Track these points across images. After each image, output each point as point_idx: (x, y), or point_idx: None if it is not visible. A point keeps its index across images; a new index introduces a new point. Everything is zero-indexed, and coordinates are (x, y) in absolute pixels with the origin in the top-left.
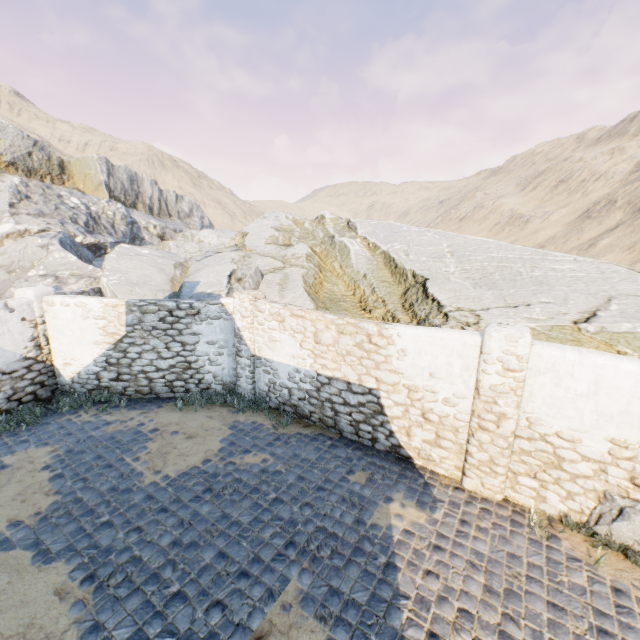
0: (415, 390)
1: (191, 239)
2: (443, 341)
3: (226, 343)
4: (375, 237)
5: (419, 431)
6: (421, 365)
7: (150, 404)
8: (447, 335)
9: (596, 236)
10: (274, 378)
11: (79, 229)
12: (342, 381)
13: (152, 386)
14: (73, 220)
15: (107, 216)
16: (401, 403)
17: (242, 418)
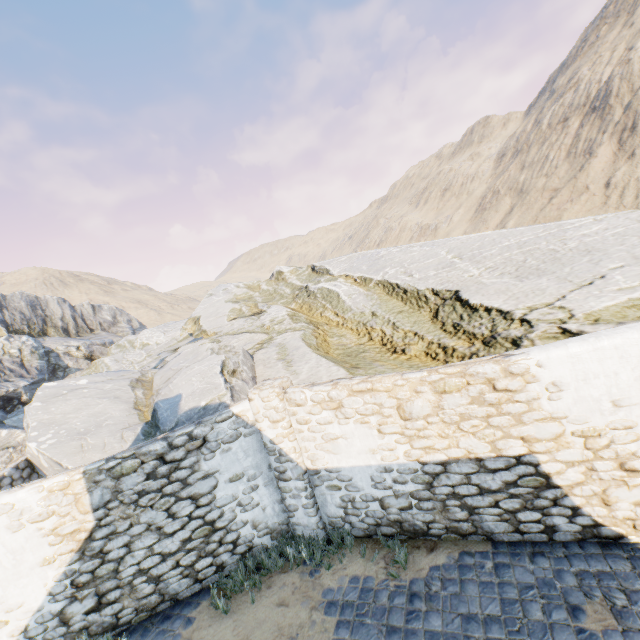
0: (595, 434)
1: (131, 346)
2: (619, 349)
3: (257, 469)
4: (358, 271)
5: (623, 492)
6: (593, 395)
7: (169, 624)
8: (622, 339)
9: (500, 221)
10: (349, 493)
11: None
12: (466, 460)
13: (162, 588)
14: None
15: (11, 356)
16: (577, 461)
17: (331, 580)
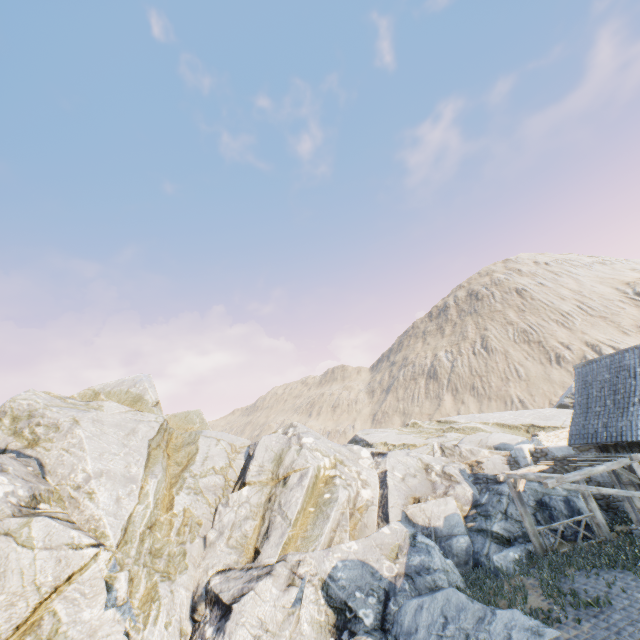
0: None
1: None
2: None
3: None
4: (476, 420)
5: None
6: None
7: None
8: None
9: None
10: None
11: None
12: None
13: None
14: None
15: None
16: None
17: None
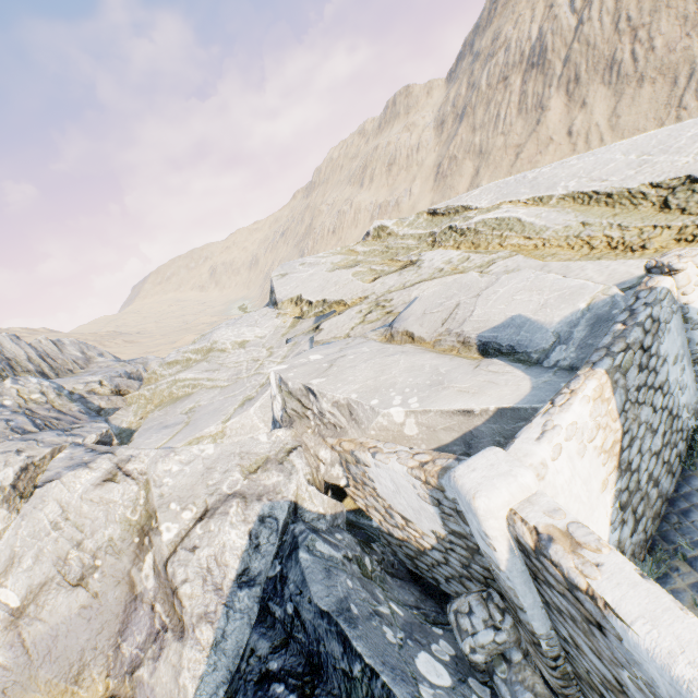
0: None
1: (217, 351)
2: None
3: (682, 348)
4: (520, 194)
5: None
6: None
7: None
8: None
9: (470, 185)
10: None
11: (59, 433)
12: None
13: (659, 491)
14: (17, 431)
15: (35, 403)
16: None
17: None
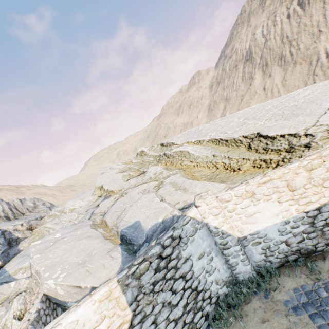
0: None
1: (63, 213)
2: None
3: (210, 247)
4: (193, 138)
5: None
6: None
7: None
8: None
9: (222, 114)
10: (266, 243)
11: None
12: None
13: None
14: None
15: None
16: None
17: (282, 296)
